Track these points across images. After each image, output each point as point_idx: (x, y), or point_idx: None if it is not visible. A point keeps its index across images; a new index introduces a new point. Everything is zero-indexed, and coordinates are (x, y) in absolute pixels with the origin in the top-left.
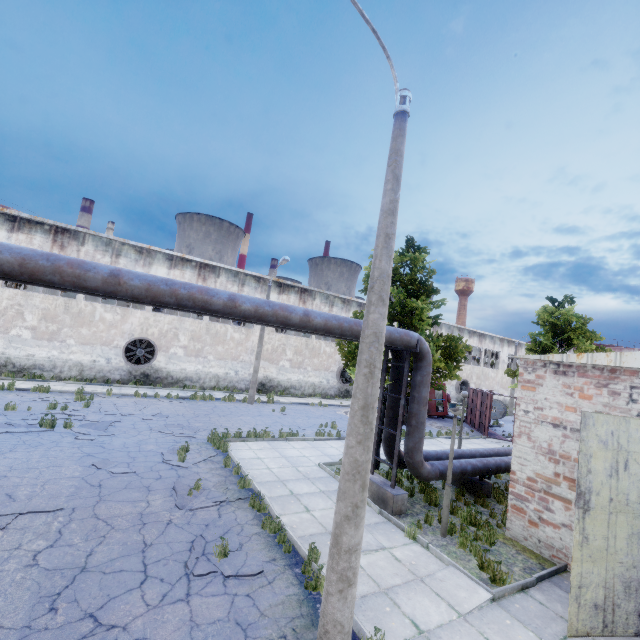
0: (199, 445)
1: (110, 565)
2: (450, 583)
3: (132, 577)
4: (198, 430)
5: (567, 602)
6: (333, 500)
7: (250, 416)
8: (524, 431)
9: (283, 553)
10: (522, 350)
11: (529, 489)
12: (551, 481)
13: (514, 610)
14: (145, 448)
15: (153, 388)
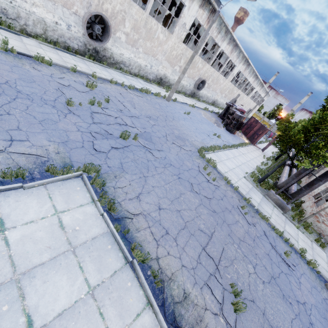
0: (200, 160)
1: (275, 272)
2: (317, 250)
3: (284, 276)
4: (185, 141)
5: None
6: (268, 206)
7: (182, 120)
8: None
9: (289, 246)
10: (261, 90)
11: (326, 214)
12: None
13: None
14: (188, 166)
15: (103, 66)
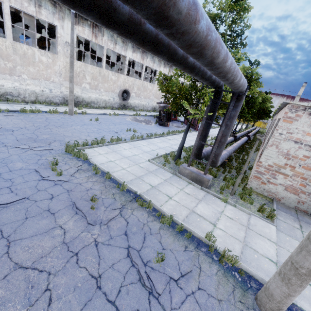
0: (61, 156)
1: None
2: (259, 226)
3: None
4: (50, 142)
5: (288, 217)
6: (175, 185)
7: (79, 125)
8: (275, 144)
9: (186, 239)
10: None
11: (267, 170)
12: (281, 167)
13: (283, 230)
14: (14, 167)
15: None
